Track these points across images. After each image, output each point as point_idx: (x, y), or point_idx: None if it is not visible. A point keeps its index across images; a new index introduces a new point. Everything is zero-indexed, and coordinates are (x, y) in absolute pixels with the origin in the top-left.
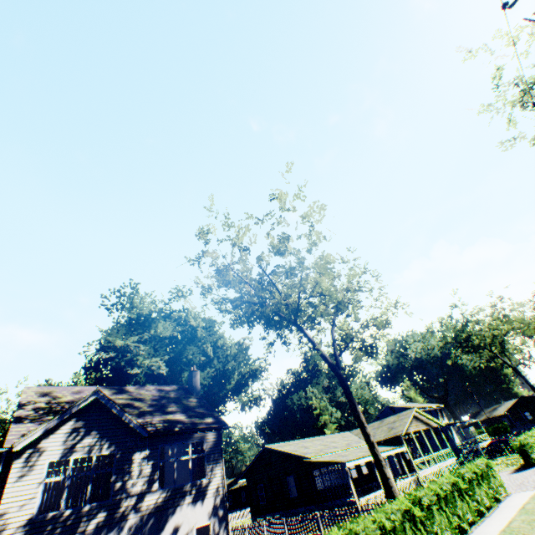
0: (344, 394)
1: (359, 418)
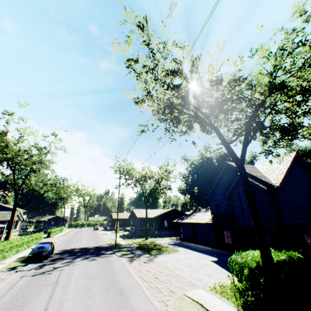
0: (14, 204)
1: (14, 214)
